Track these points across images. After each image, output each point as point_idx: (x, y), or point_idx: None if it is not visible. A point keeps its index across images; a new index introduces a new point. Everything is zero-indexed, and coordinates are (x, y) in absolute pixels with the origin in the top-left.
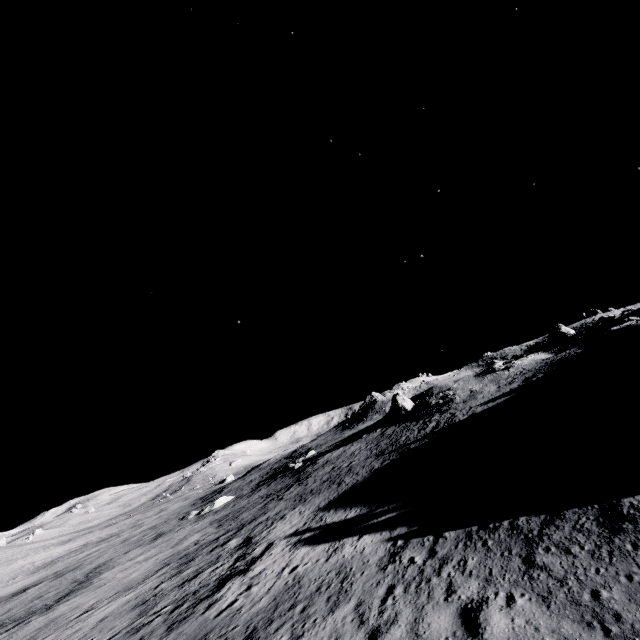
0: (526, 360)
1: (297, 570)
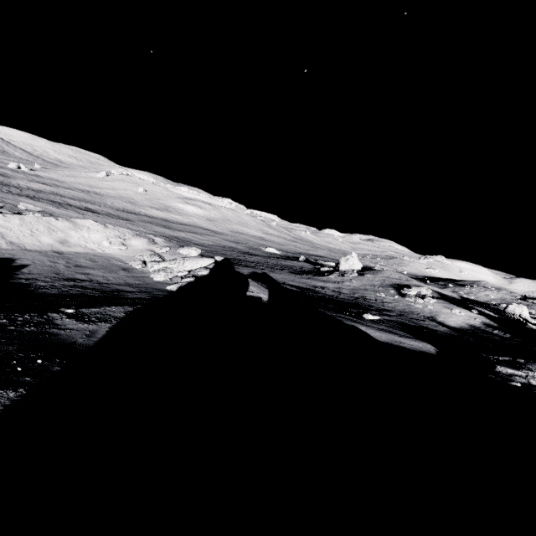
0: (439, 308)
1: None
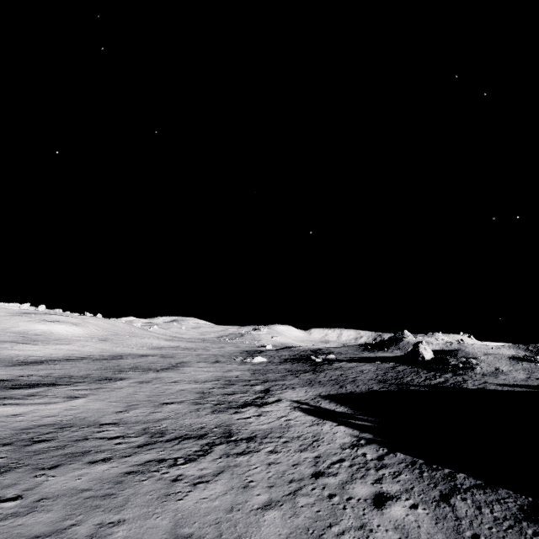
0: None
1: (290, 421)
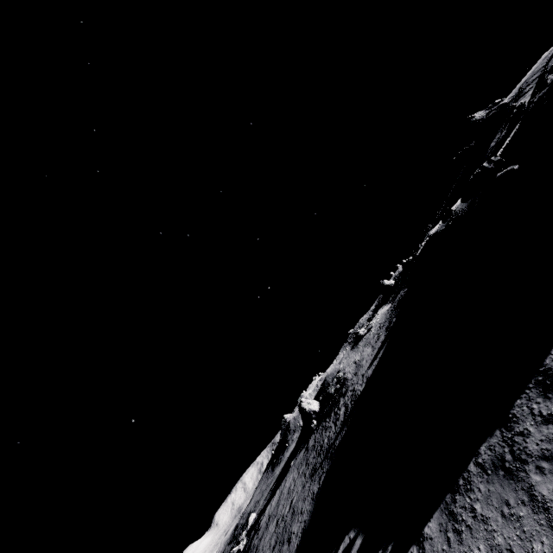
0: (377, 317)
1: None
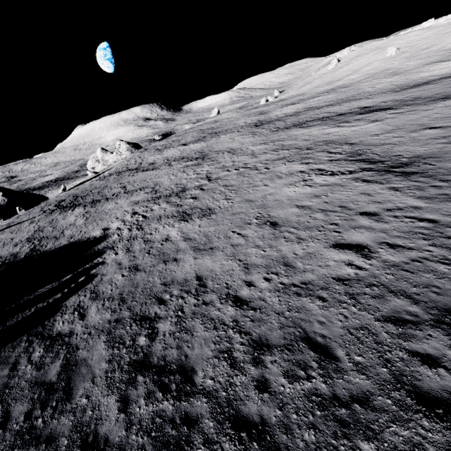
0: None
1: None
